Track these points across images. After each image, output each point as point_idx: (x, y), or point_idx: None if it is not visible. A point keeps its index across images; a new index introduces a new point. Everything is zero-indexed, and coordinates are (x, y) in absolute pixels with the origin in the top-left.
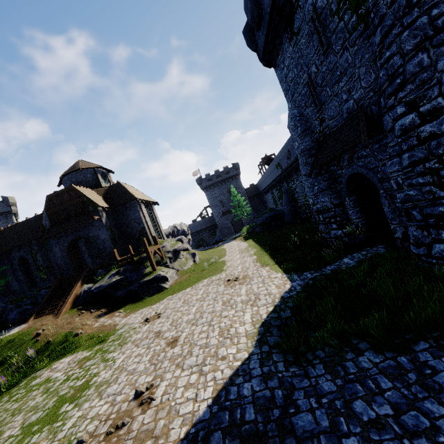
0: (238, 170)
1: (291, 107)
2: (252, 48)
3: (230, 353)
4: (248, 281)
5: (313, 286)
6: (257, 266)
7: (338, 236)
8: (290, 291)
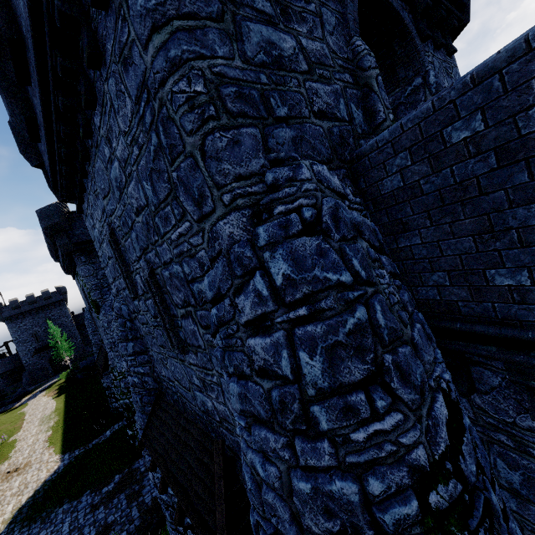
0: (65, 295)
1: (87, 311)
2: (55, 260)
3: None
4: (27, 469)
5: (73, 463)
6: (45, 448)
7: (117, 407)
8: (54, 473)
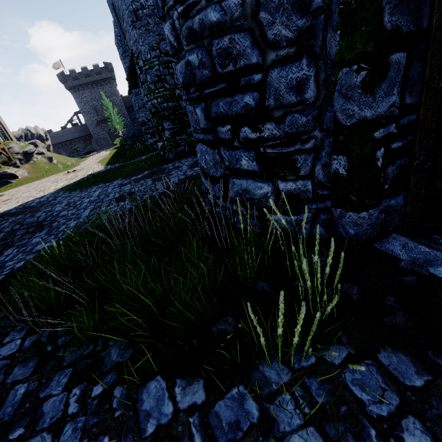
0: (112, 72)
1: (114, 25)
2: None
3: (38, 195)
4: (80, 171)
5: (112, 169)
6: (95, 164)
7: (152, 144)
8: (97, 172)
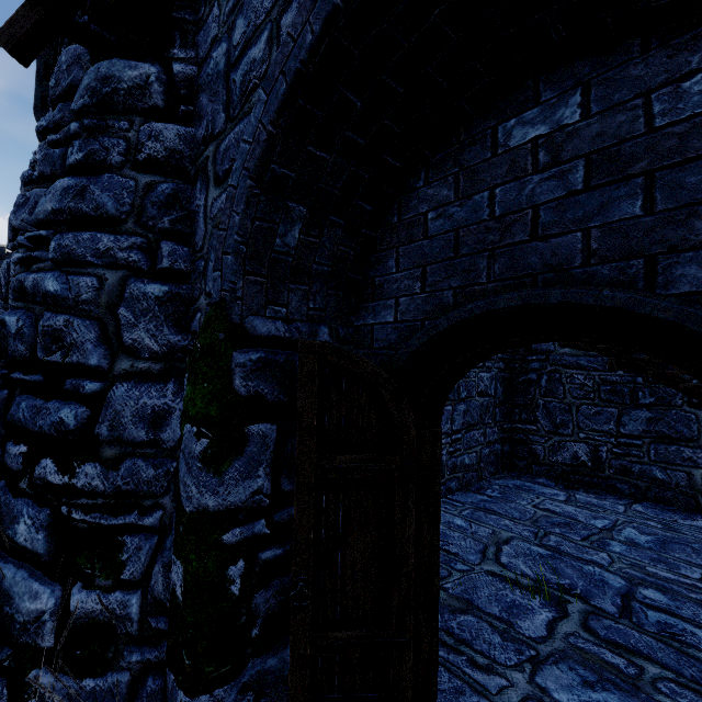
0: None
1: None
2: (38, 119)
3: None
4: None
5: None
6: None
7: None
8: None
